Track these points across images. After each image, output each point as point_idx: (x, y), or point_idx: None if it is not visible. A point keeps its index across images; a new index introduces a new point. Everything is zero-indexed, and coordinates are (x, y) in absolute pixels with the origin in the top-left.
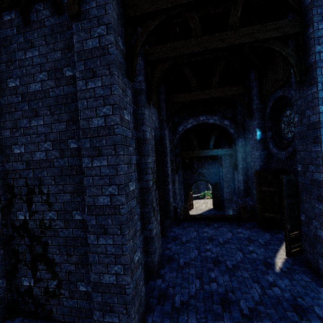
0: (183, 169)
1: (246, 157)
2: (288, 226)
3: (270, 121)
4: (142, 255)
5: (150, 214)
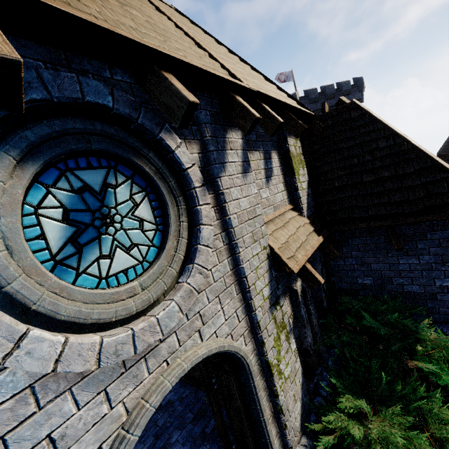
0: None
1: None
2: None
3: None
4: None
5: None
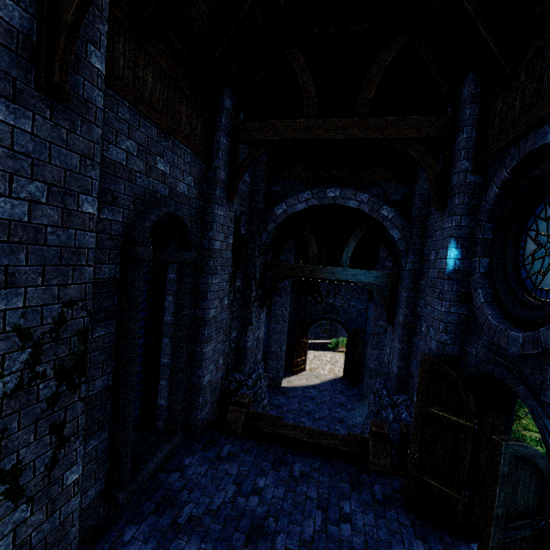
0: (299, 292)
1: (417, 302)
2: None
3: (493, 227)
4: None
5: None
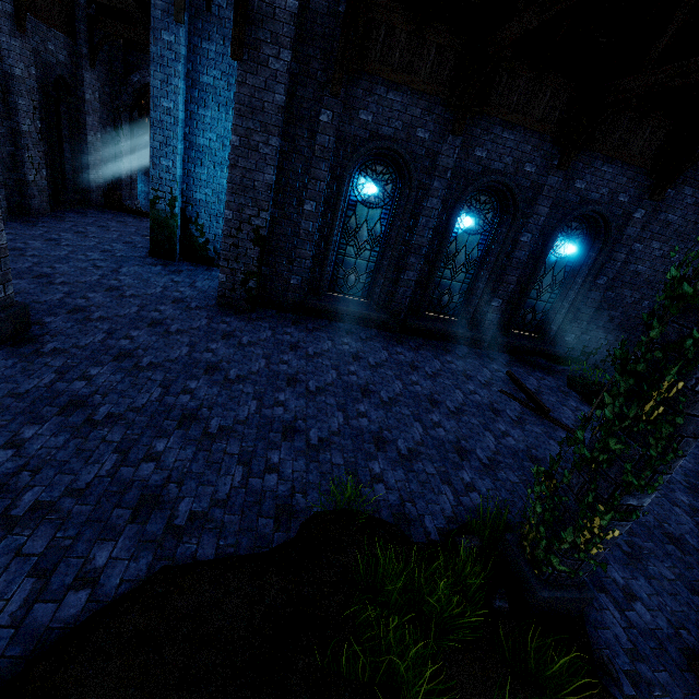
0: None
1: None
2: None
3: None
4: (14, 192)
5: (24, 158)
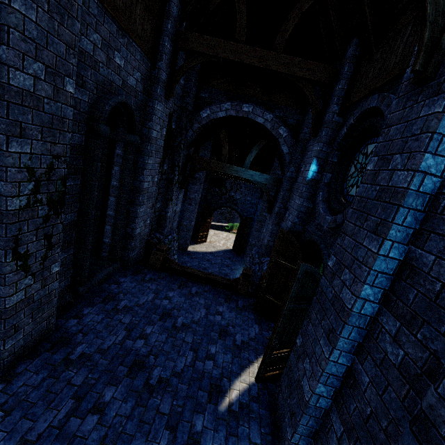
0: (210, 184)
1: (288, 199)
2: (275, 342)
3: (339, 154)
4: None
5: (0, 266)
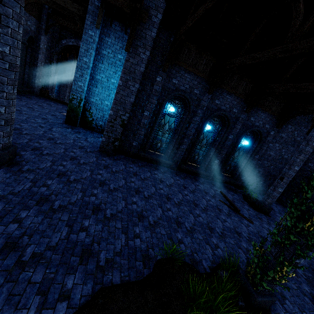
0: None
1: None
2: None
3: None
4: None
5: None
